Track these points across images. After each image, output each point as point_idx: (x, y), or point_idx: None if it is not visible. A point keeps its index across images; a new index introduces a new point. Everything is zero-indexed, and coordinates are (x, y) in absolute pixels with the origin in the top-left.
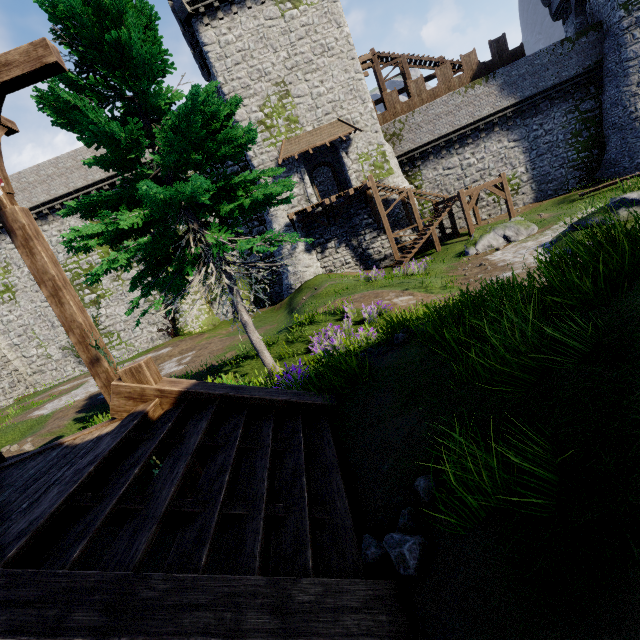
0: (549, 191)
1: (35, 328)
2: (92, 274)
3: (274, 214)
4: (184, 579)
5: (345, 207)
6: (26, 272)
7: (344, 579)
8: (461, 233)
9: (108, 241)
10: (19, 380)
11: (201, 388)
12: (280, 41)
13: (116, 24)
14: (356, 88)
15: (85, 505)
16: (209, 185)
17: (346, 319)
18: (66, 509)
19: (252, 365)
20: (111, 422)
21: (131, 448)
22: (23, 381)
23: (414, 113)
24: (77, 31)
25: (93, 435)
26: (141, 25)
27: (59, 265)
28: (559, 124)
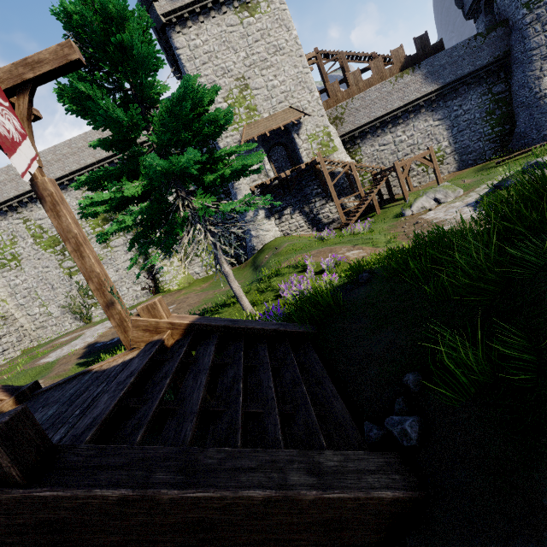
0: (469, 161)
1: (38, 290)
2: (102, 235)
3: (238, 187)
4: (233, 451)
5: (298, 180)
6: (30, 243)
7: (358, 451)
8: (397, 198)
9: (113, 208)
10: (25, 335)
11: (204, 321)
12: (240, 44)
13: (119, 29)
14: (304, 80)
15: (133, 406)
16: (199, 157)
17: (309, 269)
18: (118, 409)
19: (229, 311)
20: (131, 351)
21: (156, 367)
22: (28, 336)
23: (353, 99)
24: (88, 36)
25: (117, 362)
26: (140, 29)
27: (79, 225)
28: (475, 105)
